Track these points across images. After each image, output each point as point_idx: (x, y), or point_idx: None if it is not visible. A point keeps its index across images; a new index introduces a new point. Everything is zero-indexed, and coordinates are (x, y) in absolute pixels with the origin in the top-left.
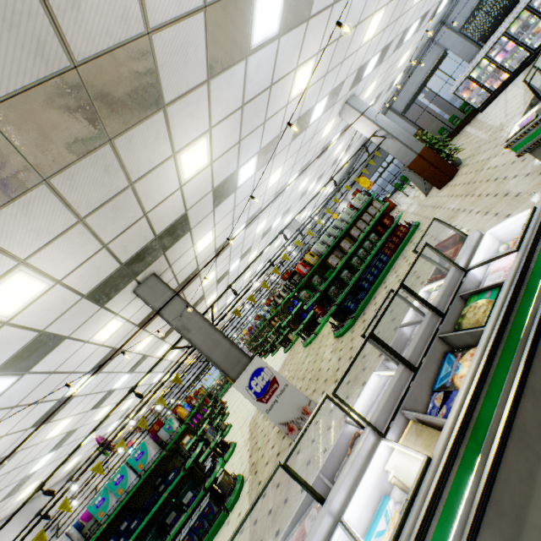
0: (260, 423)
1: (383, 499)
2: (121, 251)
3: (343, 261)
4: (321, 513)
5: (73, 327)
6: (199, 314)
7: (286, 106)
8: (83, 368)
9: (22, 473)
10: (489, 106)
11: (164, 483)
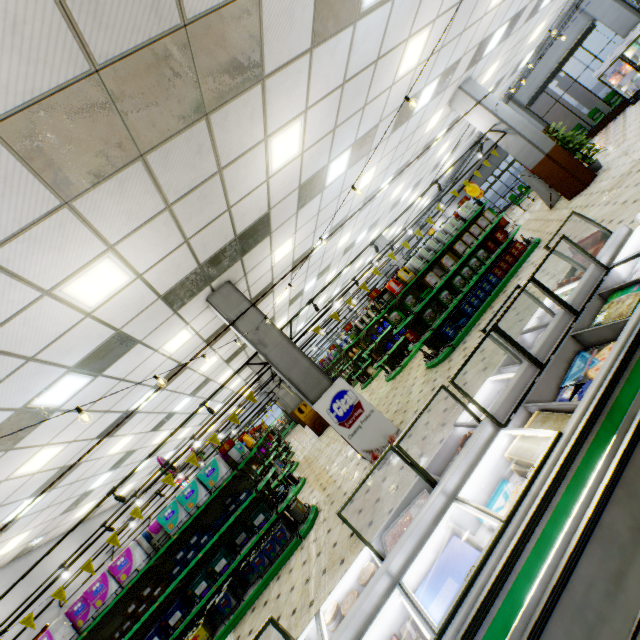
0: (335, 458)
1: (501, 482)
2: (200, 249)
3: (443, 280)
4: (433, 493)
5: (147, 331)
6: (277, 329)
7: (390, 87)
8: (149, 381)
9: (82, 488)
10: None
11: (234, 503)
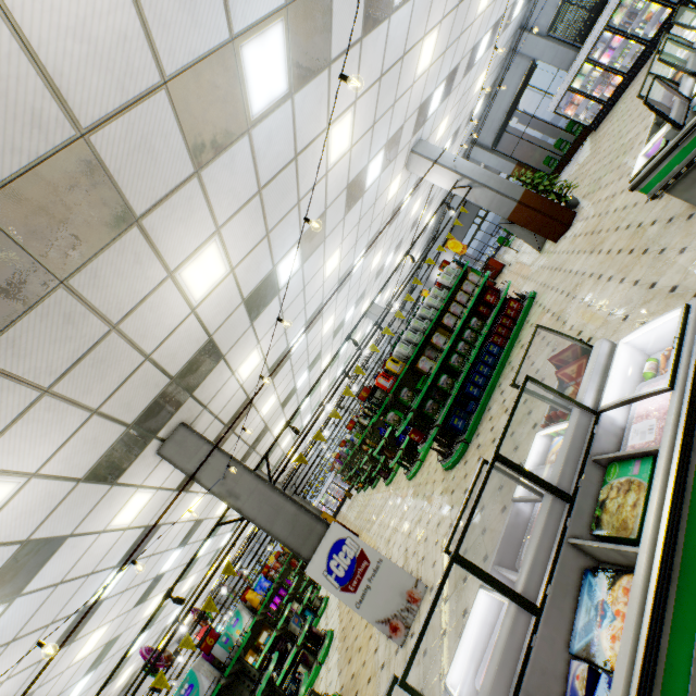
0: None
1: None
2: (122, 411)
3: (438, 363)
4: None
5: (76, 521)
6: (249, 471)
7: (325, 175)
8: (106, 564)
9: None
10: (604, 120)
11: None
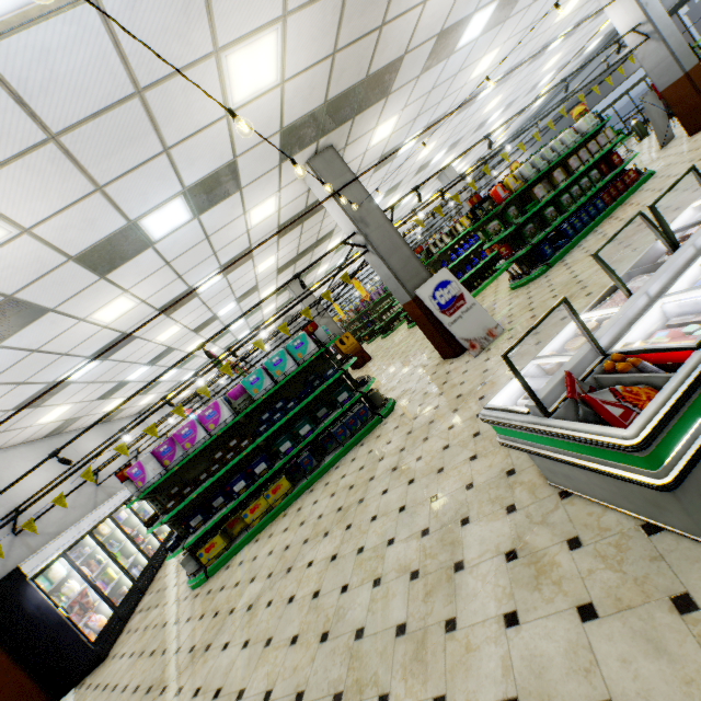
0: (396, 372)
1: None
2: (336, 77)
3: (552, 195)
4: (680, 250)
5: (251, 177)
6: (381, 210)
7: None
8: (221, 256)
9: (123, 375)
10: None
11: (319, 380)
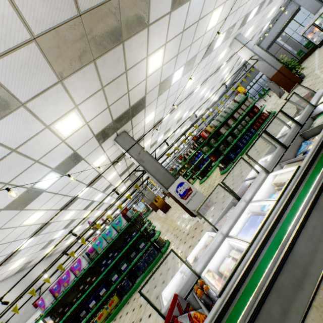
0: (175, 220)
1: (271, 195)
2: (114, 112)
3: (229, 131)
4: (239, 202)
5: (87, 153)
6: (149, 154)
7: (203, 35)
8: (85, 181)
9: (50, 237)
10: None
11: (129, 238)
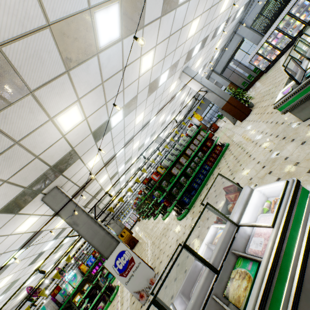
0: None
1: None
2: (22, 181)
3: (181, 171)
4: None
5: None
6: (85, 213)
7: (138, 78)
8: (12, 248)
9: None
10: (270, 69)
11: None
